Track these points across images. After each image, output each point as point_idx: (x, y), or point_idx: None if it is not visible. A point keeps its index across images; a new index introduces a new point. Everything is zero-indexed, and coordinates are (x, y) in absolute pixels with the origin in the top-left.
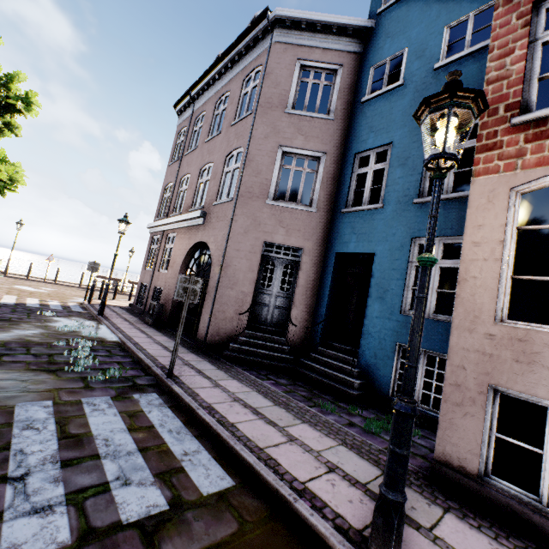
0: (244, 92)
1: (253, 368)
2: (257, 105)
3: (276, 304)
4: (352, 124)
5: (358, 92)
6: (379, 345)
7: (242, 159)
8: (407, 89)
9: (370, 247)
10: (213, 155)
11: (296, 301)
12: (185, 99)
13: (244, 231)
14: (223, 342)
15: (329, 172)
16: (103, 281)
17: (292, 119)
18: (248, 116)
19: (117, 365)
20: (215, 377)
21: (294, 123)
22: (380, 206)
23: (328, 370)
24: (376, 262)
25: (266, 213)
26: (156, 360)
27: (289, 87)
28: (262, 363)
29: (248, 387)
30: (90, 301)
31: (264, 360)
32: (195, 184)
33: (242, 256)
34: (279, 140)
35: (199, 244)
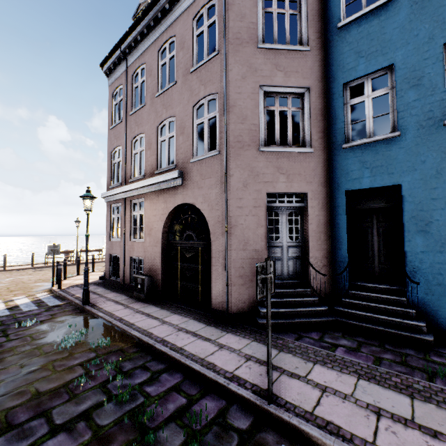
0: (196, 33)
1: (299, 332)
2: (225, 42)
3: (289, 255)
4: (331, 53)
5: (330, 17)
6: (434, 280)
7: (219, 107)
8: (399, 3)
9: (392, 179)
10: (172, 109)
11: (312, 248)
12: (114, 56)
13: (242, 185)
14: (247, 308)
15: (317, 108)
16: (64, 260)
17: (266, 55)
18: (213, 57)
19: (181, 397)
20: (297, 369)
21: (270, 59)
22: (397, 134)
23: (379, 316)
24: (405, 195)
25: (262, 161)
26: (214, 366)
27: (256, 19)
28: (302, 323)
29: (344, 373)
30: (60, 286)
31: (304, 320)
32: (155, 144)
33: (247, 213)
34: (258, 79)
35: (179, 206)
